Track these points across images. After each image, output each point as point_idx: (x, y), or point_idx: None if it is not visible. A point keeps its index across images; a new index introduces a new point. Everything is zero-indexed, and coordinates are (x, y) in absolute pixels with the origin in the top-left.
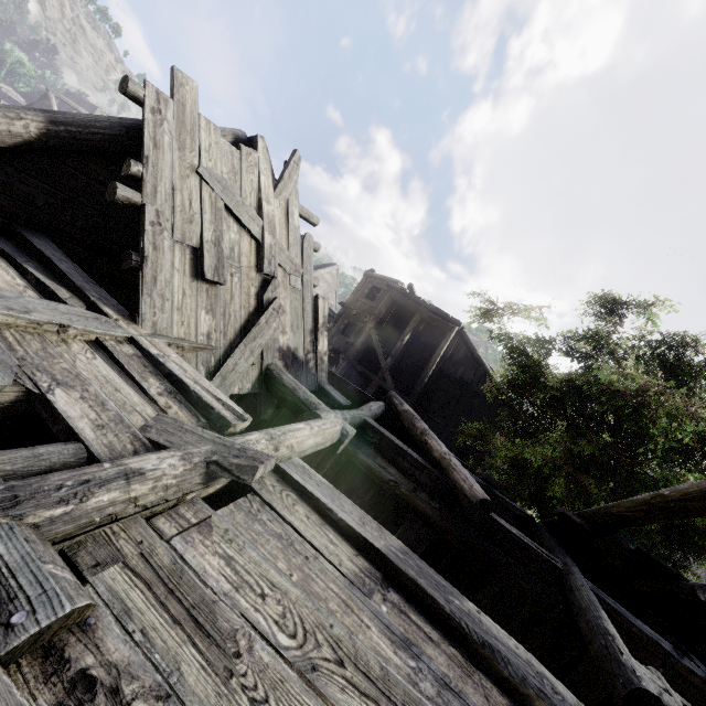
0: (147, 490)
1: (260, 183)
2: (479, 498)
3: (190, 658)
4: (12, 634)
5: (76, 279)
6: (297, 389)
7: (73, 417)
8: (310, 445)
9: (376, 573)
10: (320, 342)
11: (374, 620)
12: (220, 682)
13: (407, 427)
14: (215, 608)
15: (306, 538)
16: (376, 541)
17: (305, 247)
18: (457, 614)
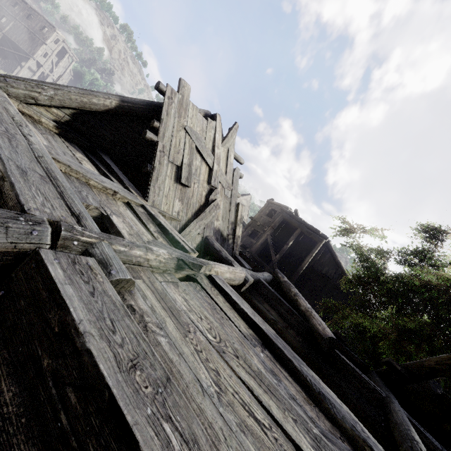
0: (153, 258)
1: (215, 138)
2: (328, 336)
3: (169, 322)
4: (111, 276)
5: (120, 175)
6: (221, 251)
7: (120, 227)
8: (227, 277)
9: (259, 340)
10: (237, 229)
11: (256, 355)
12: (181, 335)
13: (285, 291)
14: (180, 312)
15: (222, 310)
16: (260, 324)
17: (235, 175)
18: (304, 373)
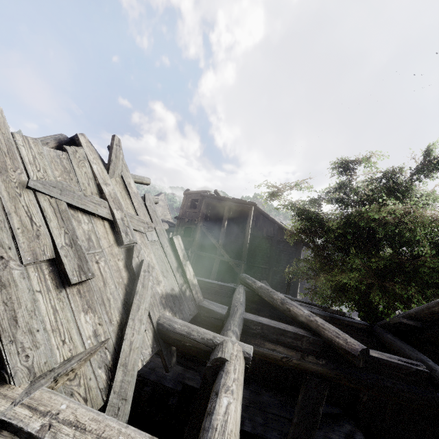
0: None
1: (94, 172)
2: (358, 350)
3: None
4: None
5: None
6: (191, 333)
7: None
8: (239, 413)
9: None
10: (187, 272)
11: None
12: None
13: (267, 300)
14: None
15: None
16: None
17: (148, 205)
18: None
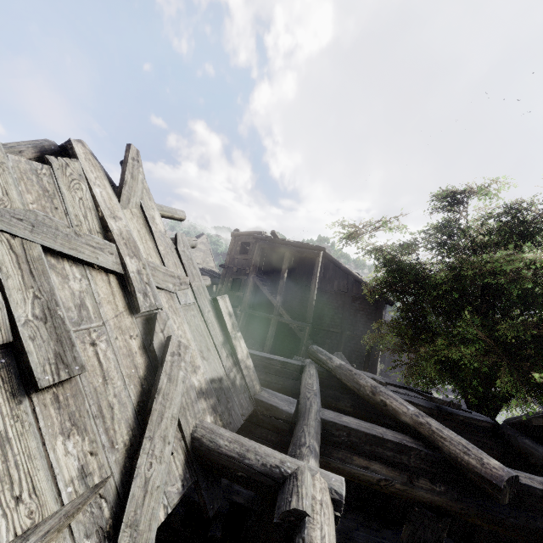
0: None
1: (95, 198)
2: (503, 478)
3: None
4: None
5: None
6: (245, 455)
7: None
8: None
9: None
10: (237, 349)
11: None
12: None
13: (350, 386)
14: None
15: None
16: None
17: (181, 251)
18: None
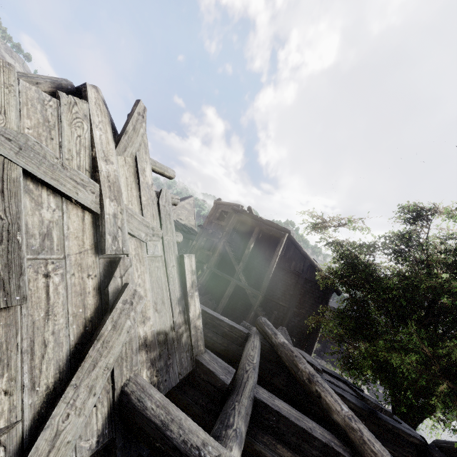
0: None
1: (93, 139)
2: None
3: None
4: None
5: None
6: (168, 425)
7: None
8: None
9: None
10: (191, 307)
11: None
12: None
13: (289, 367)
14: None
15: None
16: None
17: (161, 205)
18: None
